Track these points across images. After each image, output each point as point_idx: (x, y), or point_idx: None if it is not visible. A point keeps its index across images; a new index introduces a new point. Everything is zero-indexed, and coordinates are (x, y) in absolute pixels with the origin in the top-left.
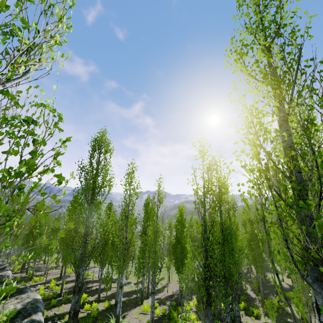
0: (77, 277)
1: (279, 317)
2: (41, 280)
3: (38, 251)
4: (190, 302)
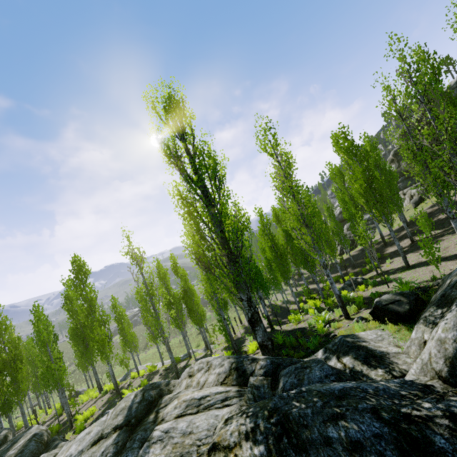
0: (251, 301)
1: (393, 256)
2: (92, 413)
3: (59, 373)
4: (310, 301)
